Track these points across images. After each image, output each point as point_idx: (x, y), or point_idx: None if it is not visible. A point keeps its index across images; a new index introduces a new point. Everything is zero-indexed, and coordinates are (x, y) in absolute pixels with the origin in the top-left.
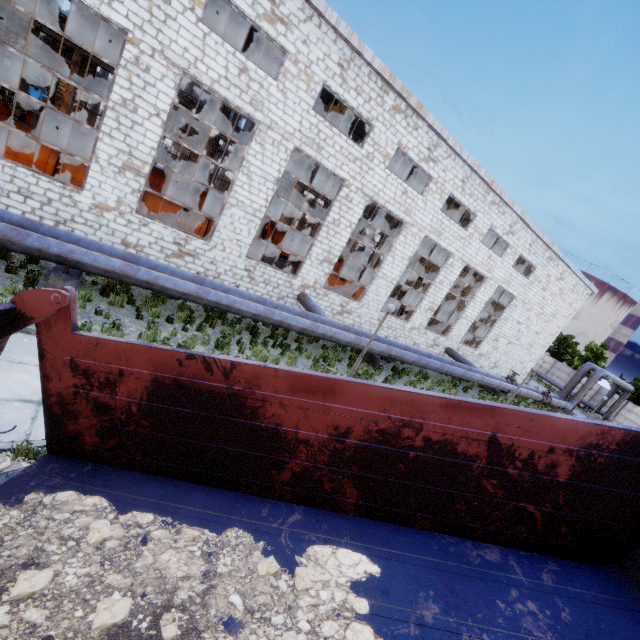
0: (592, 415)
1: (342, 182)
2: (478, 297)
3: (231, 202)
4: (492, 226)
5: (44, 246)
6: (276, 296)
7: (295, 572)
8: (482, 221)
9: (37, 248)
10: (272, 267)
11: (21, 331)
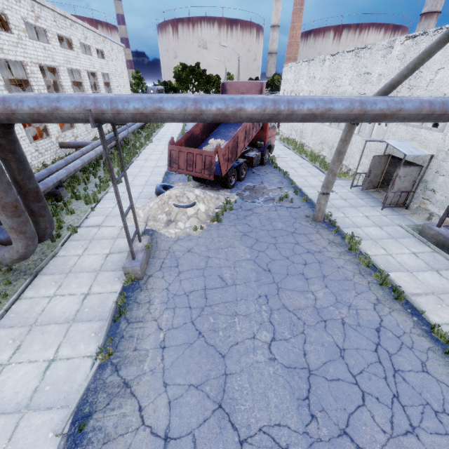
0: None
1: (22, 64)
2: (101, 86)
3: None
4: (79, 40)
5: (52, 182)
6: (54, 154)
7: (211, 143)
8: (75, 40)
9: (53, 184)
10: (40, 140)
11: (102, 198)
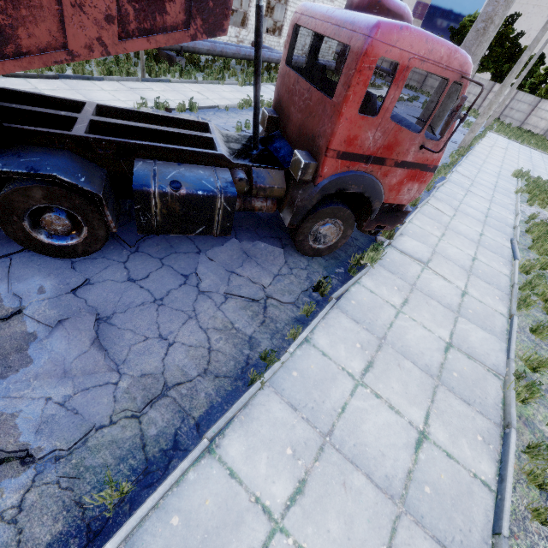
0: (389, 79)
1: None
2: None
3: None
4: None
5: None
6: None
7: None
8: None
9: None
10: None
11: None
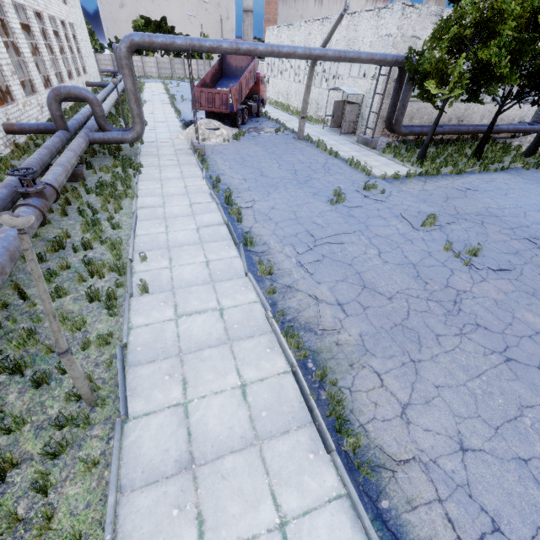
0: None
1: (23, 7)
2: (71, 38)
3: (27, 61)
4: None
5: None
6: None
7: None
8: None
9: None
10: (48, 89)
11: None
